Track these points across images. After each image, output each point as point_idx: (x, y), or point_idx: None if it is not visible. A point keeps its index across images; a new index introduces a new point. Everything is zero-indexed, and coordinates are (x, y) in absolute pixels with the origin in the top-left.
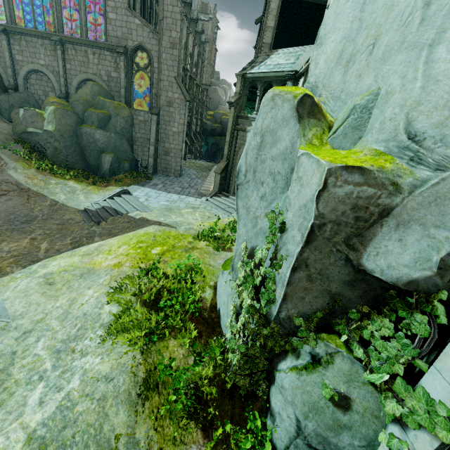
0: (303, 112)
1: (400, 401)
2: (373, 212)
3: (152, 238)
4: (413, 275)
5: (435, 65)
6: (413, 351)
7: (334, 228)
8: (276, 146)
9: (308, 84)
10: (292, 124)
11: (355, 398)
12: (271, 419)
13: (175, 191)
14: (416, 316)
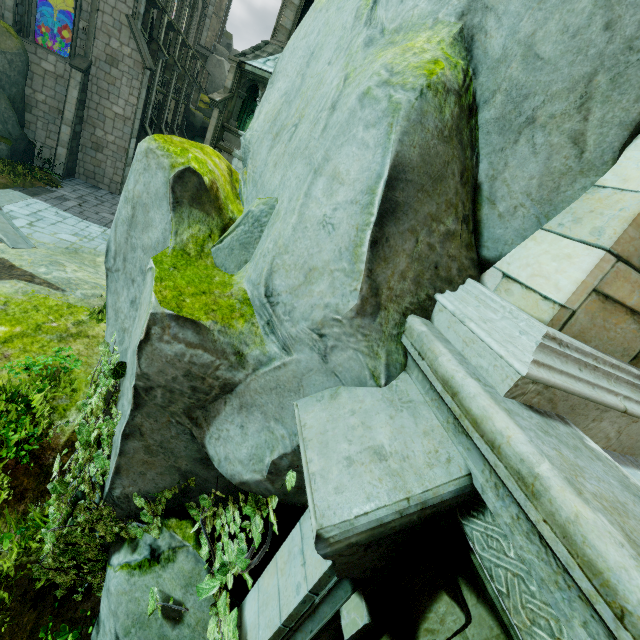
0: (183, 194)
1: (220, 622)
2: (212, 385)
3: (0, 307)
4: (244, 476)
5: (311, 204)
6: (244, 562)
7: (167, 394)
8: (148, 233)
9: (243, 139)
10: (166, 208)
11: (190, 607)
12: (97, 629)
13: (99, 219)
14: (257, 518)
